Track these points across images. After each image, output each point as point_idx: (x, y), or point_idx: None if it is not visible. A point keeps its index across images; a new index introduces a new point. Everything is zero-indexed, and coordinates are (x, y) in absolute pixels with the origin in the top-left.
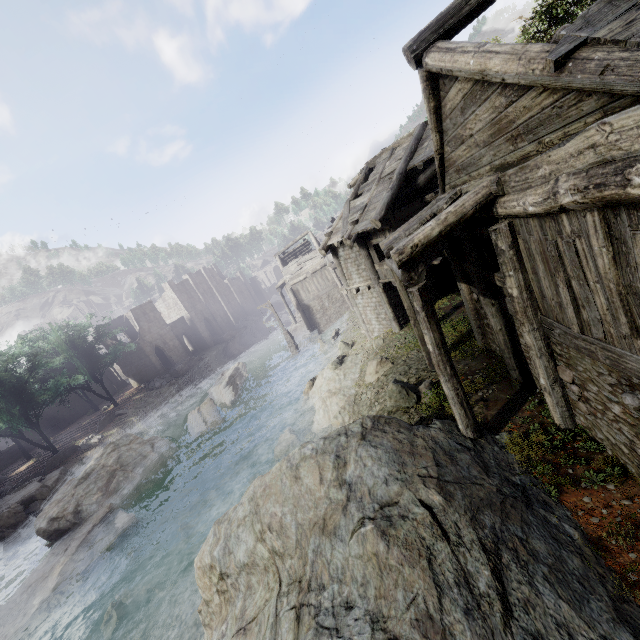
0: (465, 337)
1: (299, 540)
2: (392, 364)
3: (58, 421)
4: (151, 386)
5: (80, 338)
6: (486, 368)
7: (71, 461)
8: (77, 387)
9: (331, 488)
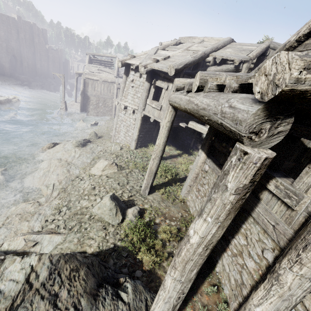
0: (173, 182)
1: None
2: (117, 170)
3: None
4: None
5: None
6: (180, 219)
7: None
8: None
9: None
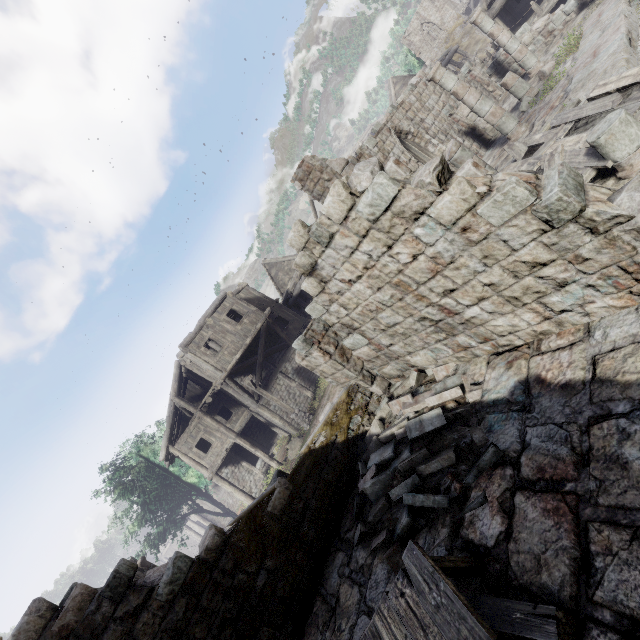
0: None
1: None
2: None
3: None
4: None
5: None
6: None
7: None
8: None
9: None
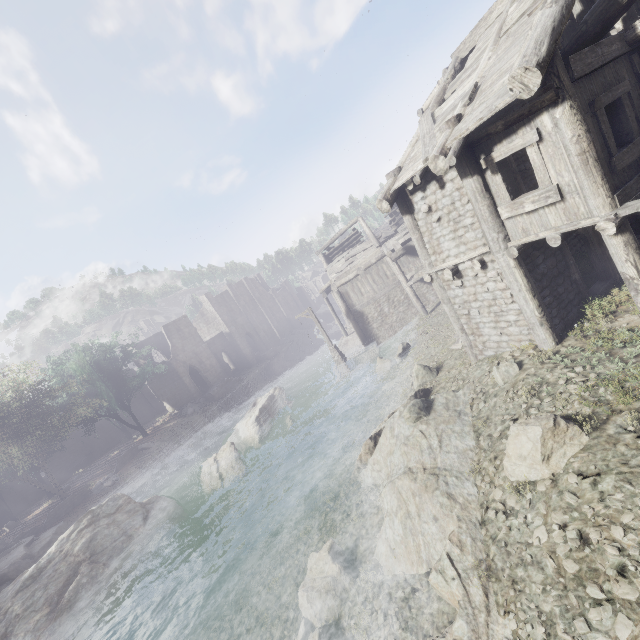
0: None
1: None
2: (589, 438)
3: (93, 449)
4: (184, 412)
5: (104, 359)
6: None
7: (77, 512)
8: (101, 415)
9: None
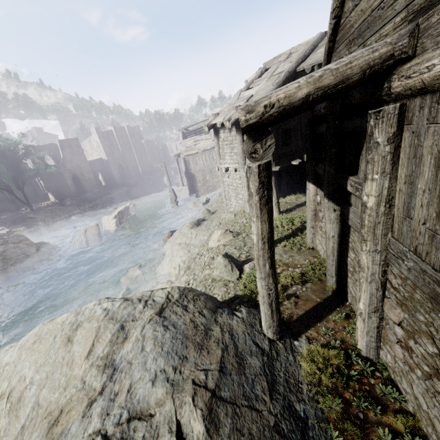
0: (298, 232)
1: (25, 427)
2: (233, 237)
3: None
4: (63, 203)
5: (9, 150)
6: (307, 265)
7: None
8: (0, 188)
9: (93, 368)
